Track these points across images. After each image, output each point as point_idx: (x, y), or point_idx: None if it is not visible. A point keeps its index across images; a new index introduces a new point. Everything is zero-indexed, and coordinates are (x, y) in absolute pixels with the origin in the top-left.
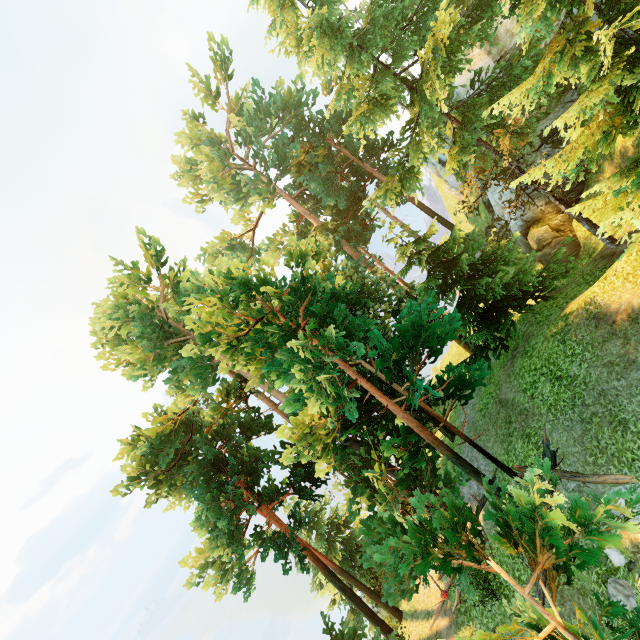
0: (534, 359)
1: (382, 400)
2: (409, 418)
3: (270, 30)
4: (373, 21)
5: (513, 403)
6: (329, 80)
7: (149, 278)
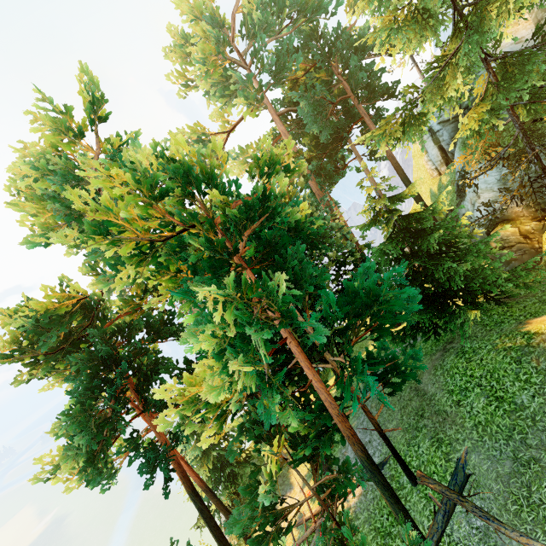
0: (473, 365)
1: (308, 372)
2: (332, 402)
3: None
4: None
5: (432, 398)
6: None
7: (81, 131)
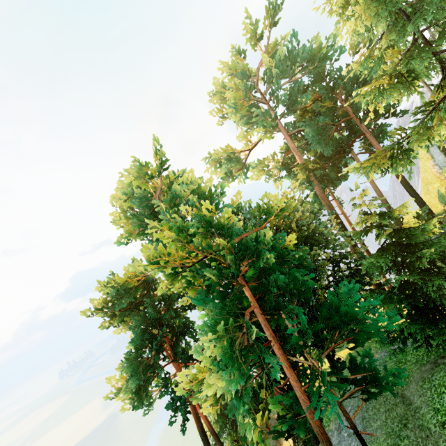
0: None
1: (286, 371)
2: (305, 400)
3: None
4: None
5: (417, 411)
6: (359, 42)
7: (152, 176)
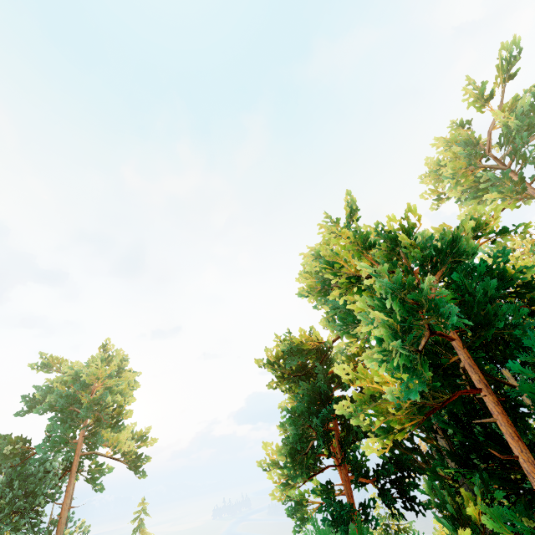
0: None
1: (511, 443)
2: None
3: None
4: None
5: None
6: None
7: None
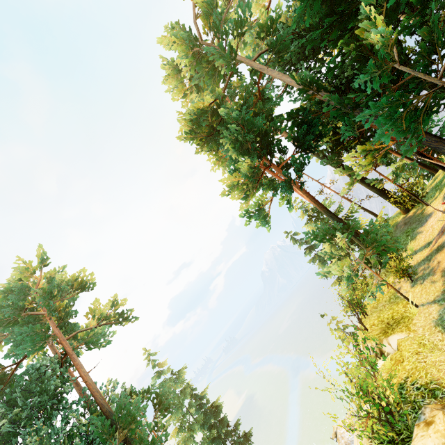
0: None
1: None
2: None
3: None
4: None
5: None
6: None
7: None
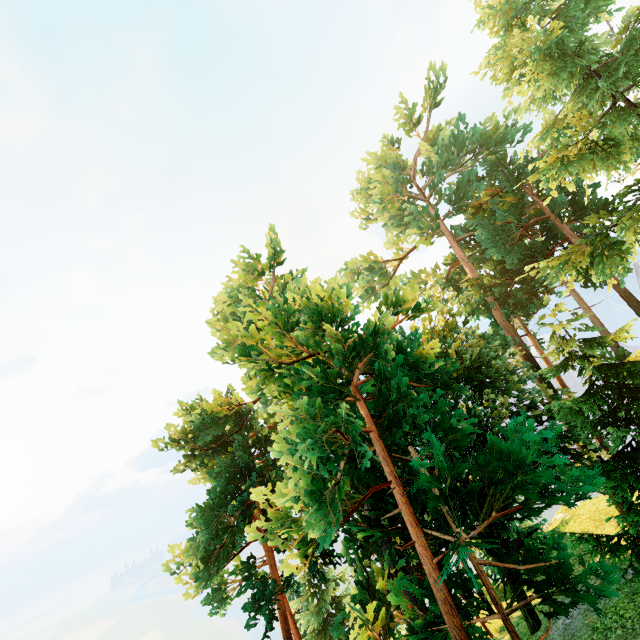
0: None
1: (411, 530)
2: (437, 581)
3: (488, 55)
4: (631, 42)
5: None
6: None
7: (263, 272)
